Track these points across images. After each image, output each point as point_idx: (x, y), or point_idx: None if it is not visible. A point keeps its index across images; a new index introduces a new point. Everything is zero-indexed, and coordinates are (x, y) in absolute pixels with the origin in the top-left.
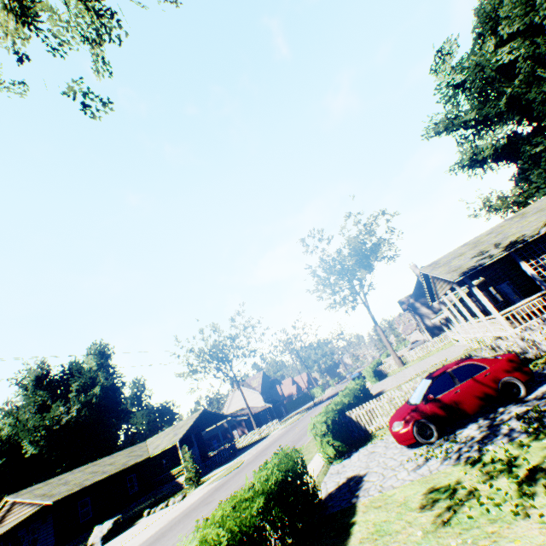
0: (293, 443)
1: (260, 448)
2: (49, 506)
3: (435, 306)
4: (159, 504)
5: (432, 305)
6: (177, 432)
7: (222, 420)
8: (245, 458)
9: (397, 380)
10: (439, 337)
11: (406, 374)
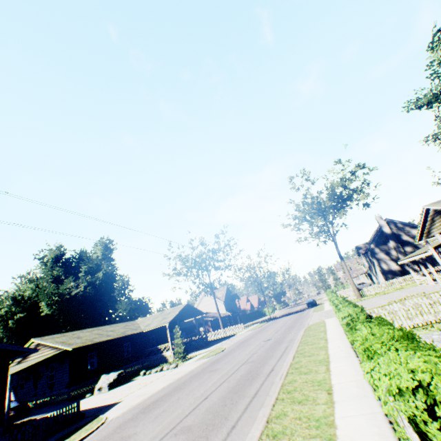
0: (278, 338)
1: (236, 341)
2: (68, 351)
3: (393, 254)
4: (150, 369)
5: (390, 253)
6: (166, 317)
7: (199, 315)
8: (224, 346)
9: (370, 305)
10: (398, 279)
11: (376, 302)
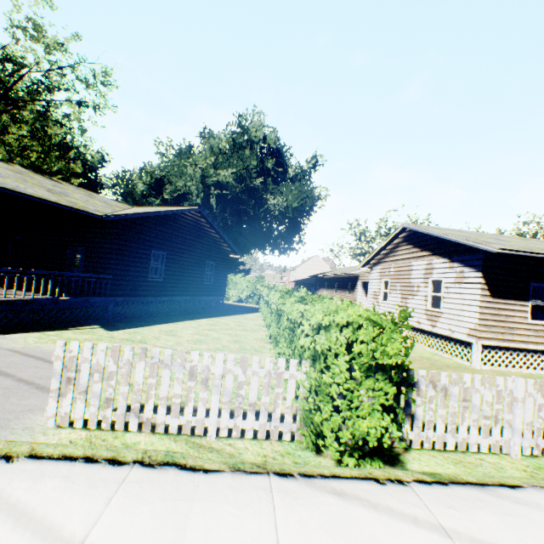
0: None
1: None
2: None
3: None
4: None
5: None
6: None
7: None
8: None
9: None
10: None
11: None
